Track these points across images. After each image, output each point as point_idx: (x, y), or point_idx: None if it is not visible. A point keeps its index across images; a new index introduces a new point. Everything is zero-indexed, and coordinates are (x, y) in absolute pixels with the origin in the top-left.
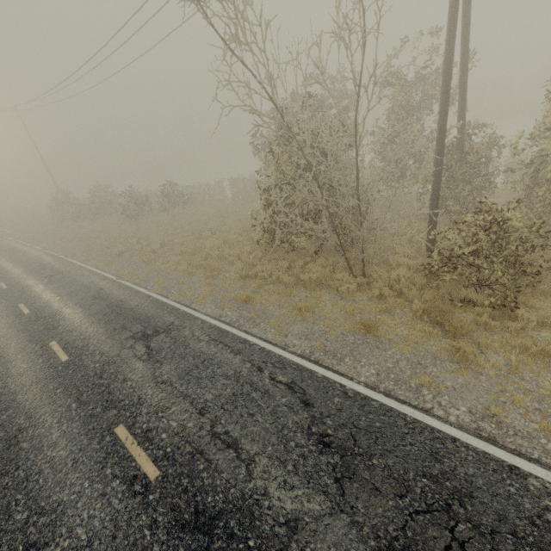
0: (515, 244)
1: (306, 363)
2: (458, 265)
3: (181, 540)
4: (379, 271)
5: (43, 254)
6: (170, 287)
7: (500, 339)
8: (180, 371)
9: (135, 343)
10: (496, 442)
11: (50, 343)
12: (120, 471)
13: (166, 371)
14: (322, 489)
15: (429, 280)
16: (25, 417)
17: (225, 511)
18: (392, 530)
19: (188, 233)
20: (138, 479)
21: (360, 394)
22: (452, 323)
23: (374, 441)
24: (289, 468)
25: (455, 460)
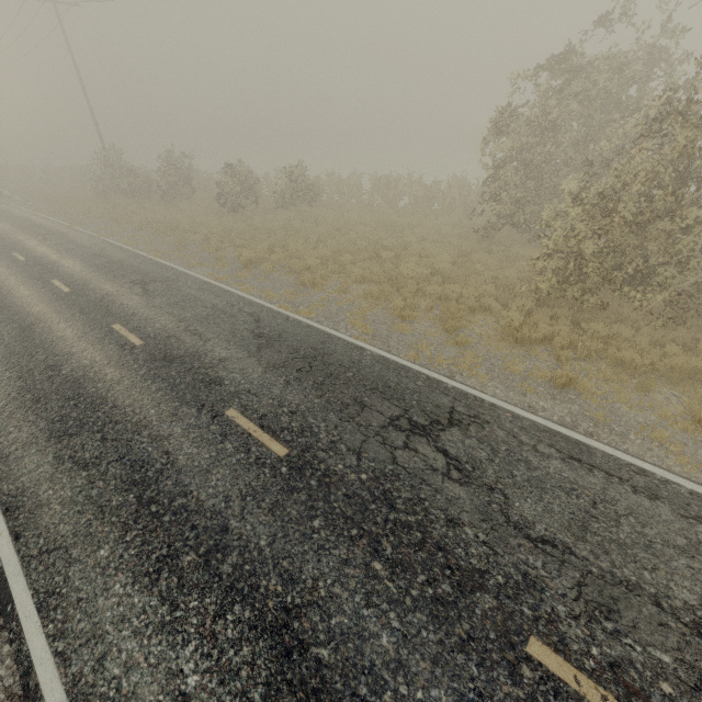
0: None
1: None
2: None
3: None
4: None
5: (103, 243)
6: (383, 335)
7: None
8: (562, 520)
9: (411, 441)
10: None
11: (226, 411)
12: None
13: (531, 515)
14: None
15: None
16: (278, 577)
17: None
18: None
19: (354, 249)
20: None
21: None
22: None
23: None
24: None
25: None
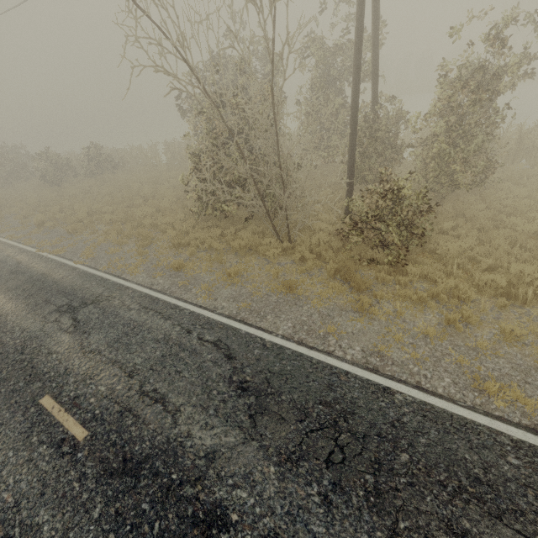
0: (406, 210)
1: (232, 323)
2: (364, 229)
3: (109, 485)
4: (302, 236)
5: None
6: (99, 257)
7: (392, 291)
8: (109, 340)
9: (60, 317)
10: (378, 371)
11: None
12: (47, 437)
13: (94, 341)
14: (238, 425)
15: (344, 243)
16: None
17: (151, 455)
18: (291, 447)
19: (119, 201)
20: (66, 441)
21: (277, 345)
22: (356, 279)
23: (284, 381)
24: (211, 412)
25: (345, 388)
